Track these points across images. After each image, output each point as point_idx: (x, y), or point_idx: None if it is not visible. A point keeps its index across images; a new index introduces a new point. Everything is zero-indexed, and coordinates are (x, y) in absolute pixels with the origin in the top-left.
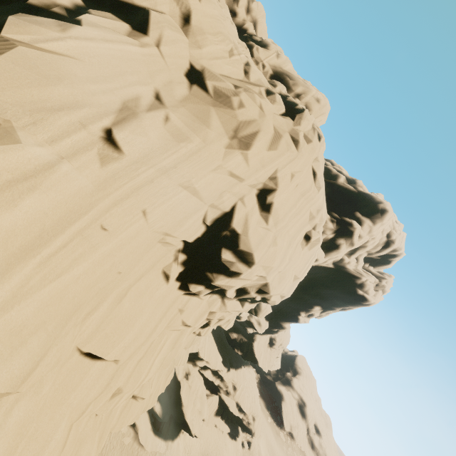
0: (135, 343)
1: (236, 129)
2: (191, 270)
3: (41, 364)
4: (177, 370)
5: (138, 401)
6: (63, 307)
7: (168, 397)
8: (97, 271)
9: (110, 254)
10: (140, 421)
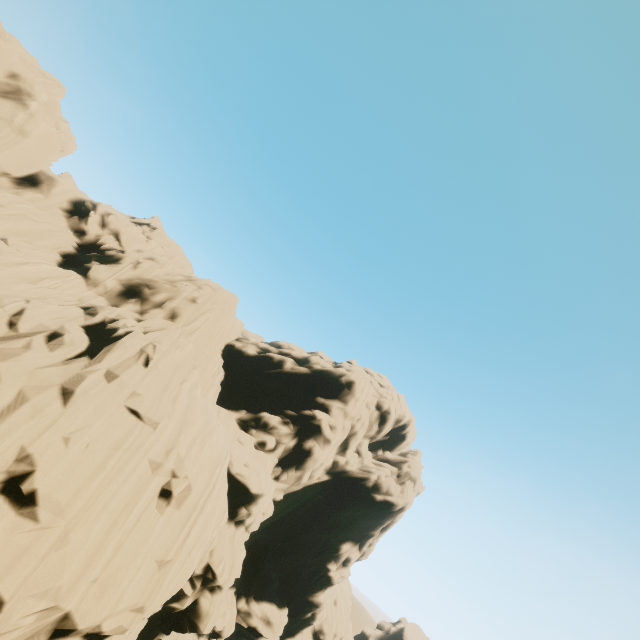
0: None
1: None
2: None
3: None
4: None
5: None
6: None
7: None
8: None
9: None
10: None
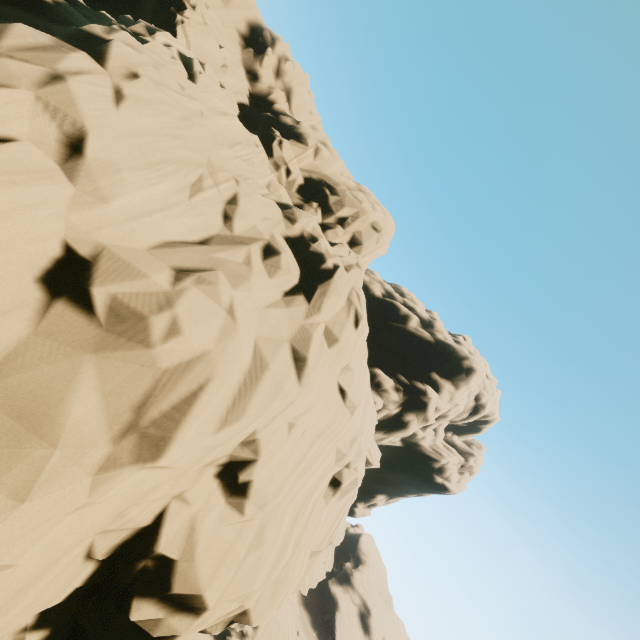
0: None
1: (144, 399)
2: None
3: None
4: None
5: None
6: None
7: None
8: None
9: None
10: None
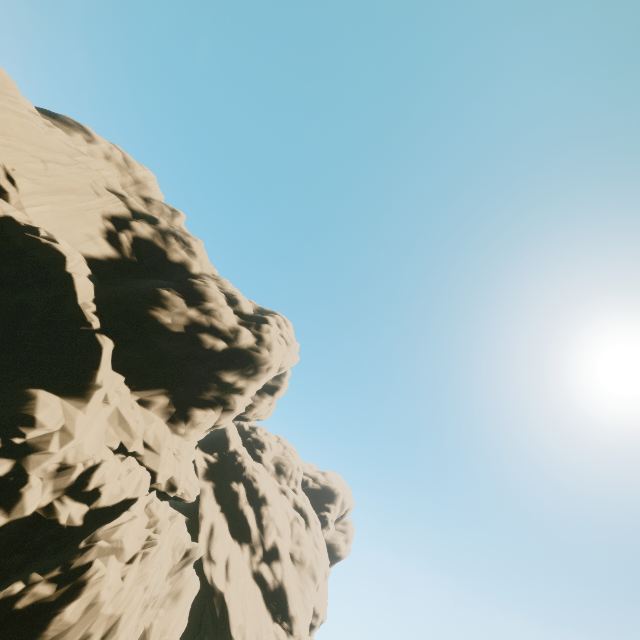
0: None
1: (312, 573)
2: None
3: None
4: None
5: None
6: None
7: None
8: None
9: None
10: None
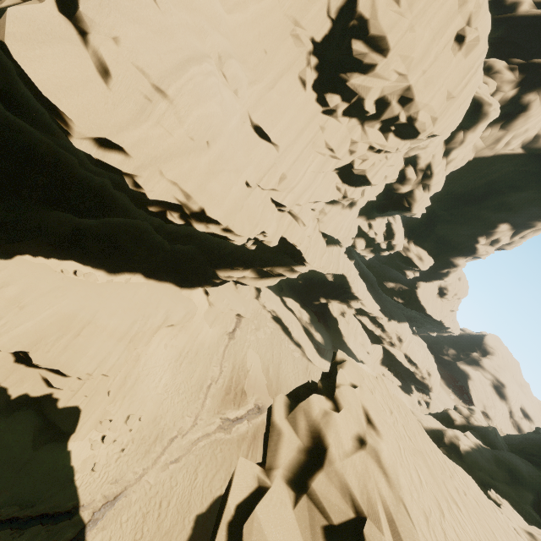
0: (288, 134)
1: None
2: (324, 79)
3: (234, 61)
4: (332, 309)
5: (300, 227)
6: (236, 45)
7: (327, 332)
8: (250, 32)
9: (256, 20)
10: (305, 343)
